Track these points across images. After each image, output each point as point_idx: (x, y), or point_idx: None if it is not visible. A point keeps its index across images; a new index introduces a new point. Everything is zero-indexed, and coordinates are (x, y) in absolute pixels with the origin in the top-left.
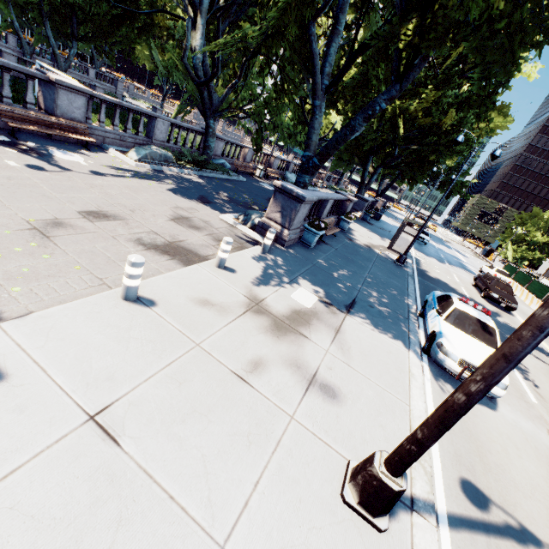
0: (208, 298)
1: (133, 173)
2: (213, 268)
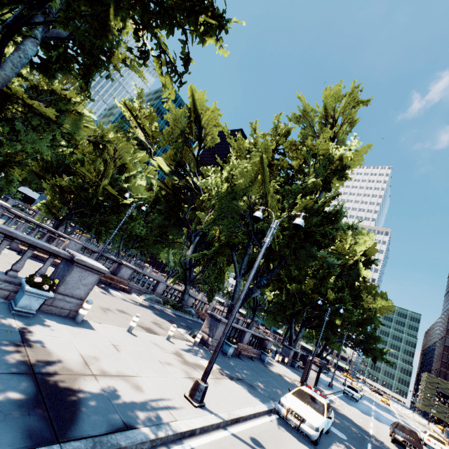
0: (158, 344)
1: (140, 304)
2: (164, 338)
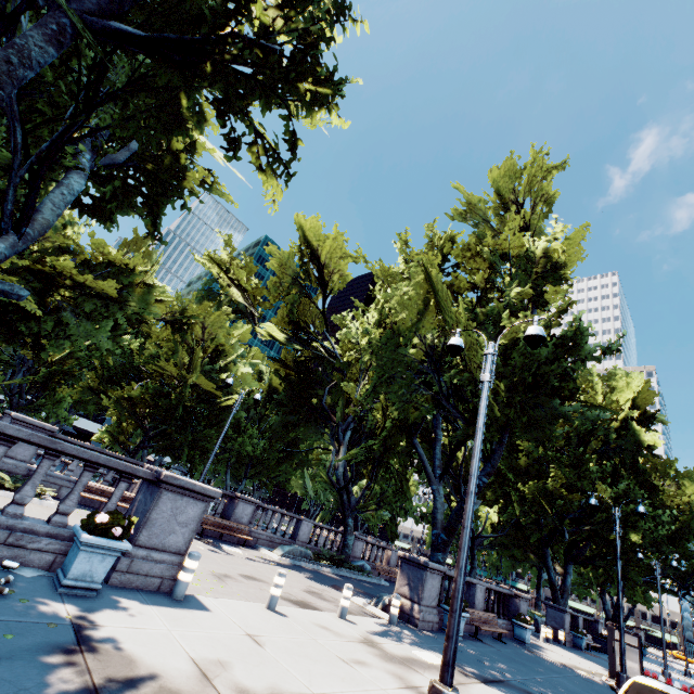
0: (327, 626)
1: (276, 563)
2: (335, 616)
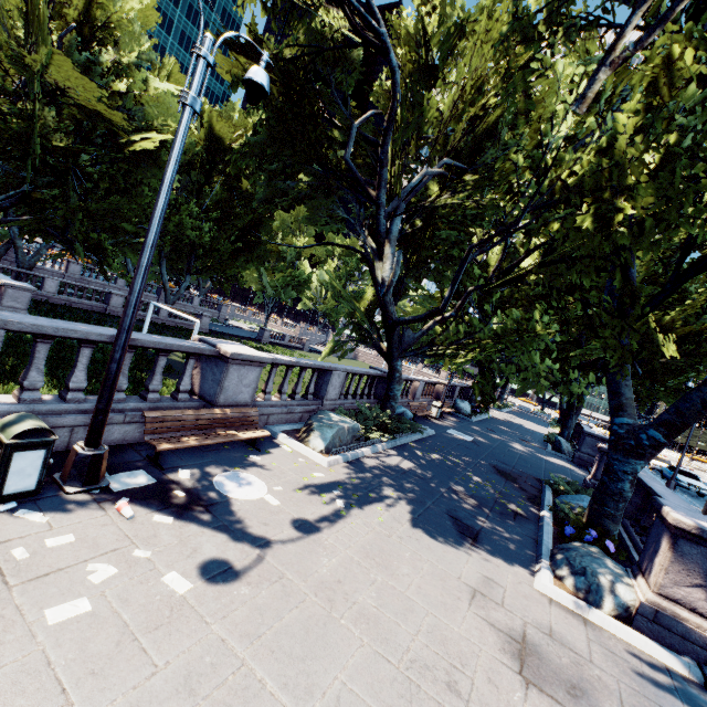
0: None
1: (339, 492)
2: None
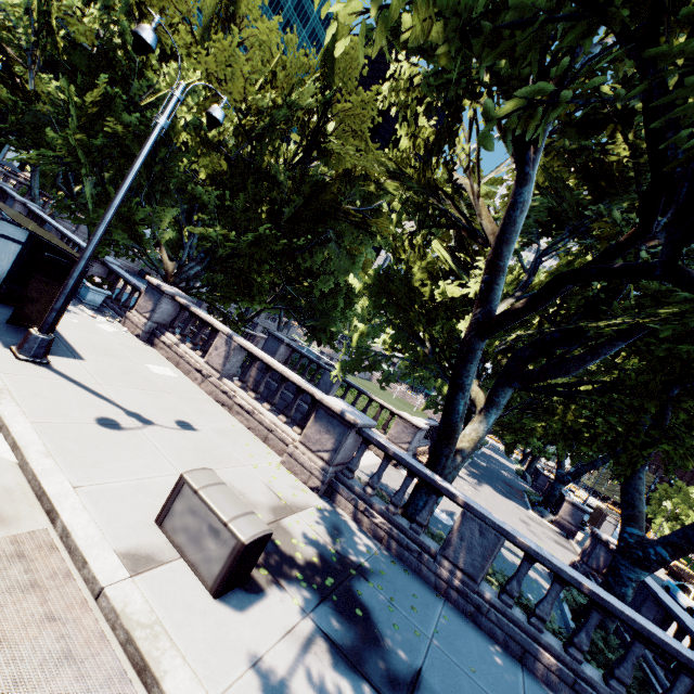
0: None
1: (472, 477)
2: None
